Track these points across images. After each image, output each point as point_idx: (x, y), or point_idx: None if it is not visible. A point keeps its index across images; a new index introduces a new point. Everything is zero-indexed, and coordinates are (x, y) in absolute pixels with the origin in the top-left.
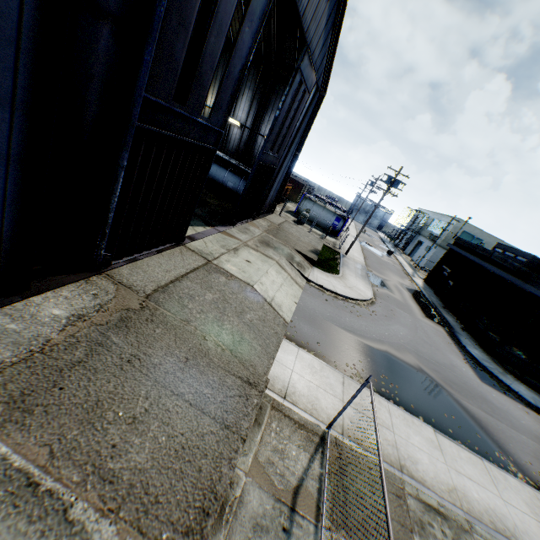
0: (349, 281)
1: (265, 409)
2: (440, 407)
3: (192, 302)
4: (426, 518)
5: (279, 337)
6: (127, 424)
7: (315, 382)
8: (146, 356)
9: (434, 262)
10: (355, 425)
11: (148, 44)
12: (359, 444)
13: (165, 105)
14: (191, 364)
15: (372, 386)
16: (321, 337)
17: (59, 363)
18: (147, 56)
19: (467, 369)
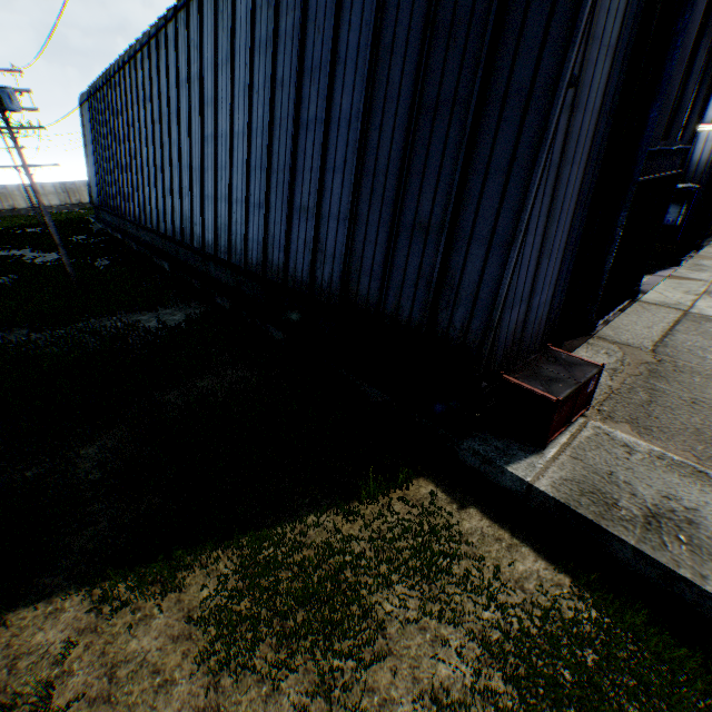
0: None
1: None
2: None
3: (706, 353)
4: None
5: None
6: None
7: None
8: (705, 400)
9: None
10: None
11: (654, 102)
12: None
13: (653, 150)
14: None
15: None
16: None
17: (633, 401)
18: (652, 114)
19: None
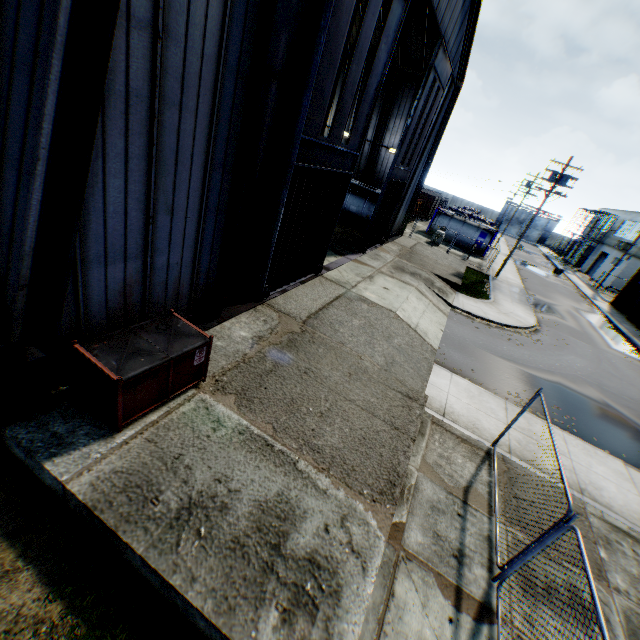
0: (503, 307)
1: (426, 423)
2: (634, 444)
3: (342, 327)
4: (612, 537)
5: (429, 362)
6: (318, 417)
7: (474, 405)
8: (317, 370)
9: (627, 279)
10: (523, 447)
11: (306, 91)
12: (528, 463)
13: (315, 141)
14: (354, 378)
15: (541, 415)
16: (475, 364)
17: (257, 370)
18: (305, 102)
19: None
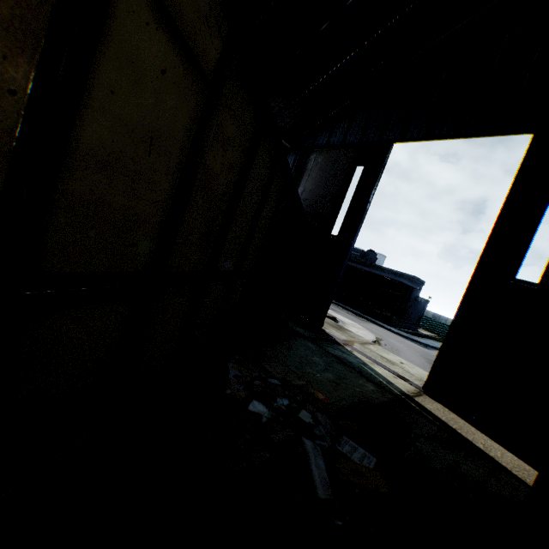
0: (342, 320)
1: None
2: None
3: None
4: None
5: None
6: None
7: None
8: None
9: None
10: None
11: None
12: None
13: None
14: None
15: None
16: None
17: None
18: None
19: (418, 346)
